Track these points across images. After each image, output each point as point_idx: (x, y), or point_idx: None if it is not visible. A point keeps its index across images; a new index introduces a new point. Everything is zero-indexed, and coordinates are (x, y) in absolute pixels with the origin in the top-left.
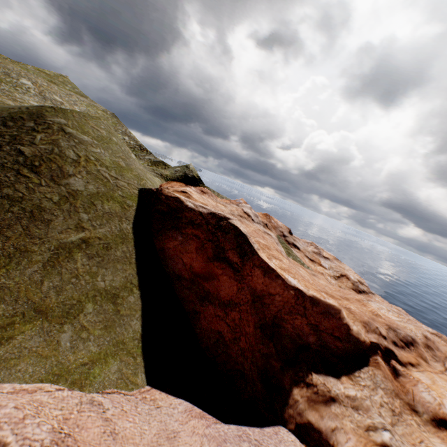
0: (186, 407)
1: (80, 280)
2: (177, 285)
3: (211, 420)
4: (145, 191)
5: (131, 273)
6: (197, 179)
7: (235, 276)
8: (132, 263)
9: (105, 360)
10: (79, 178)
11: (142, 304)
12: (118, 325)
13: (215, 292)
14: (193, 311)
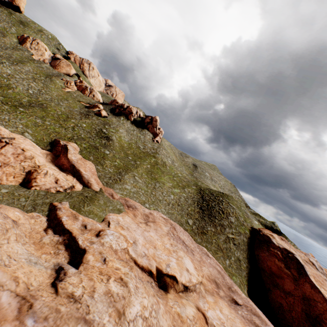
0: (261, 312)
1: (231, 249)
2: (262, 273)
3: (271, 324)
4: (253, 228)
5: (245, 256)
6: (279, 232)
7: (293, 281)
8: (245, 253)
9: (236, 277)
10: (233, 217)
11: (247, 270)
12: (239, 270)
13: (281, 284)
14: (268, 288)
